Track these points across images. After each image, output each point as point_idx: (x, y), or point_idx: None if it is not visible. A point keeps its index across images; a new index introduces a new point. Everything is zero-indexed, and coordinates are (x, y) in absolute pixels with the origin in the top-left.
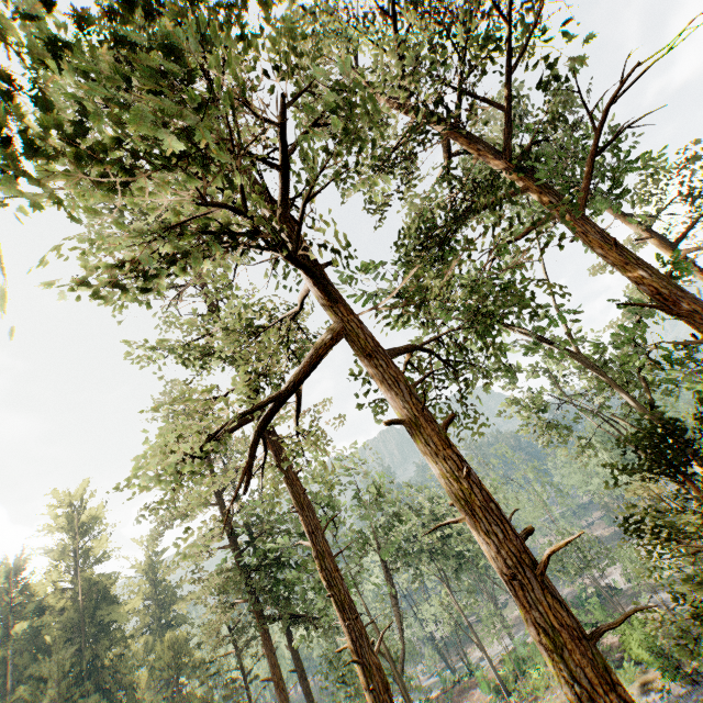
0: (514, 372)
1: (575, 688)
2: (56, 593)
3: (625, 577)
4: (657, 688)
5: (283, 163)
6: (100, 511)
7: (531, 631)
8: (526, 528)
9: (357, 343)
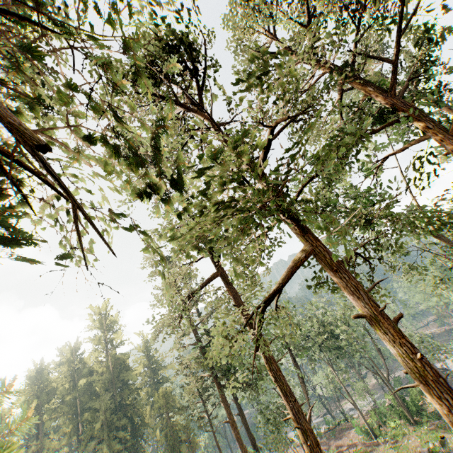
0: None
1: None
2: (97, 363)
3: None
4: None
5: (269, 144)
6: (116, 317)
7: None
8: None
9: (325, 260)
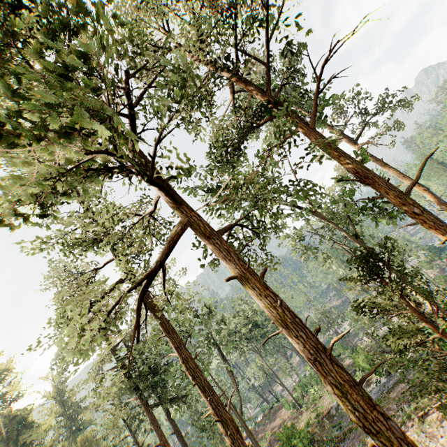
0: (284, 225)
1: (355, 414)
2: None
3: (351, 326)
4: (374, 382)
5: (130, 114)
6: (10, 364)
7: (328, 388)
8: (316, 329)
9: (198, 231)
